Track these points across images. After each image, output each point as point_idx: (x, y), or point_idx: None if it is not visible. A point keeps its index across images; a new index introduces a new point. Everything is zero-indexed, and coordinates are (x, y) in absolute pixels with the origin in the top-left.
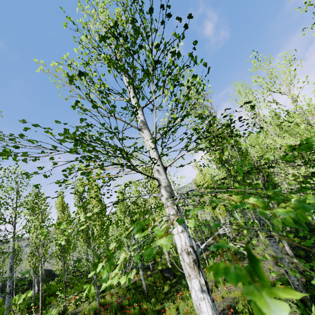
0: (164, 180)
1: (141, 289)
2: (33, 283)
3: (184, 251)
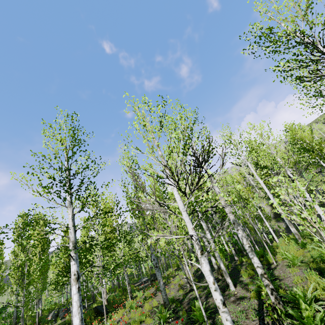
0: (72, 237)
1: None
2: None
3: (73, 273)
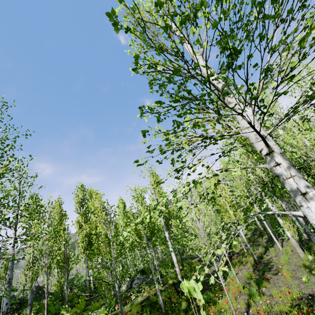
0: (275, 146)
1: (158, 305)
2: (28, 301)
3: None
